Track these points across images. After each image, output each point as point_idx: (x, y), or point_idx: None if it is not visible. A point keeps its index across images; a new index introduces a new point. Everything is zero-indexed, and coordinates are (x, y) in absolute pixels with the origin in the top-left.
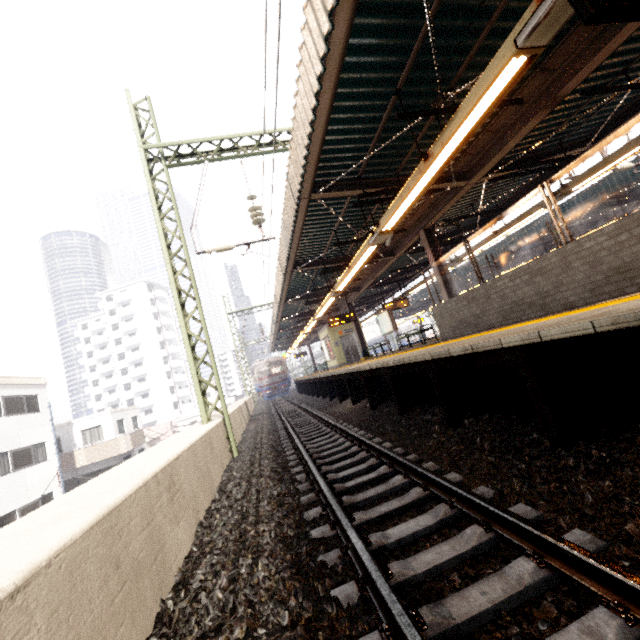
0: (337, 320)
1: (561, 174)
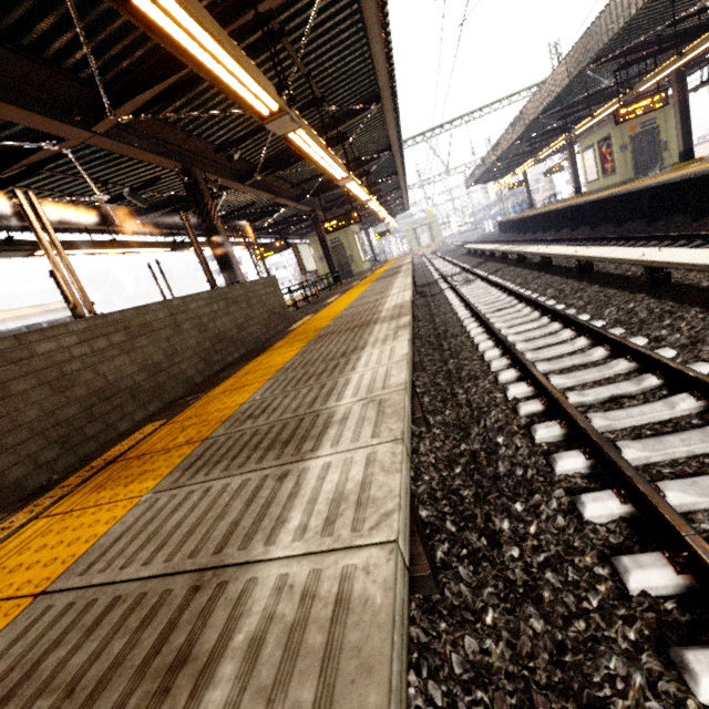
0: (264, 251)
1: (382, 5)
